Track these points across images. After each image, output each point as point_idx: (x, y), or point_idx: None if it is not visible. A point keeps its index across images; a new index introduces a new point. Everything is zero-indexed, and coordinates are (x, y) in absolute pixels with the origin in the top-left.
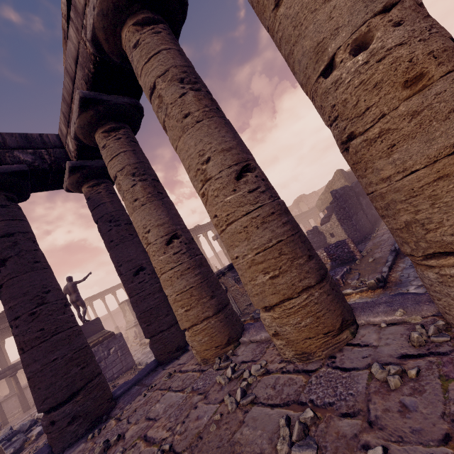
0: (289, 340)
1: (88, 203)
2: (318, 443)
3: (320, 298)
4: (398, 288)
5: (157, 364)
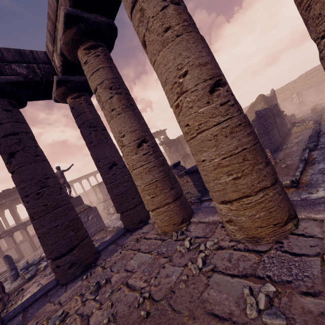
0: (242, 227)
1: (72, 112)
2: (284, 314)
3: (274, 197)
4: (308, 188)
5: (126, 231)
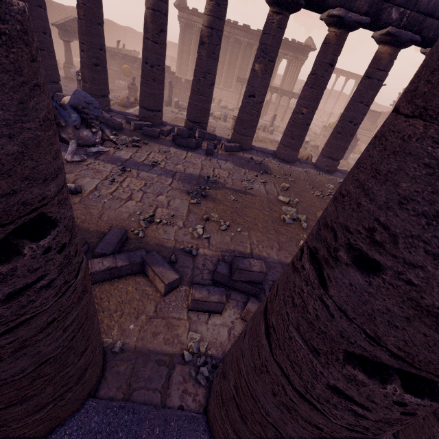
0: None
1: None
2: None
3: None
4: None
5: None
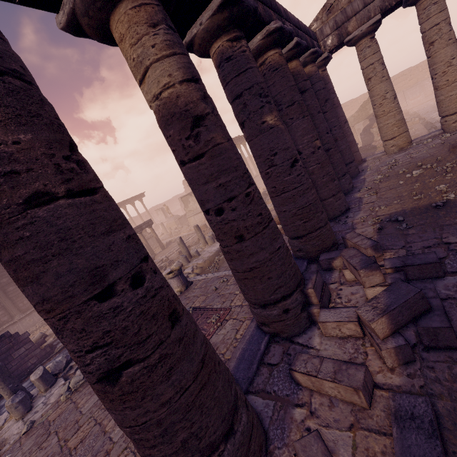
0: None
1: None
2: None
3: None
4: None
5: None
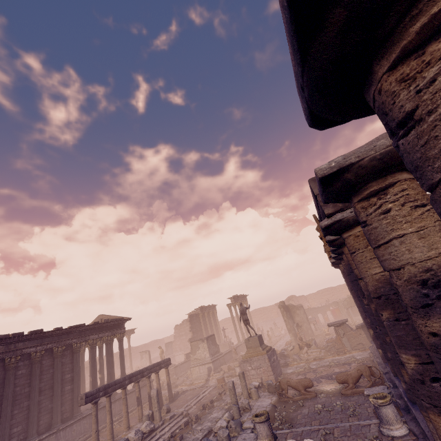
0: None
1: None
2: None
3: None
4: None
5: None
